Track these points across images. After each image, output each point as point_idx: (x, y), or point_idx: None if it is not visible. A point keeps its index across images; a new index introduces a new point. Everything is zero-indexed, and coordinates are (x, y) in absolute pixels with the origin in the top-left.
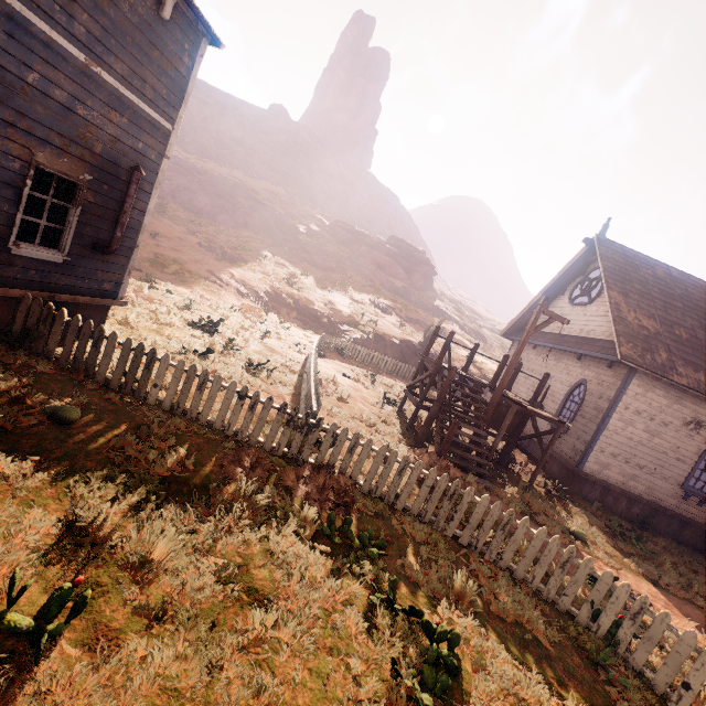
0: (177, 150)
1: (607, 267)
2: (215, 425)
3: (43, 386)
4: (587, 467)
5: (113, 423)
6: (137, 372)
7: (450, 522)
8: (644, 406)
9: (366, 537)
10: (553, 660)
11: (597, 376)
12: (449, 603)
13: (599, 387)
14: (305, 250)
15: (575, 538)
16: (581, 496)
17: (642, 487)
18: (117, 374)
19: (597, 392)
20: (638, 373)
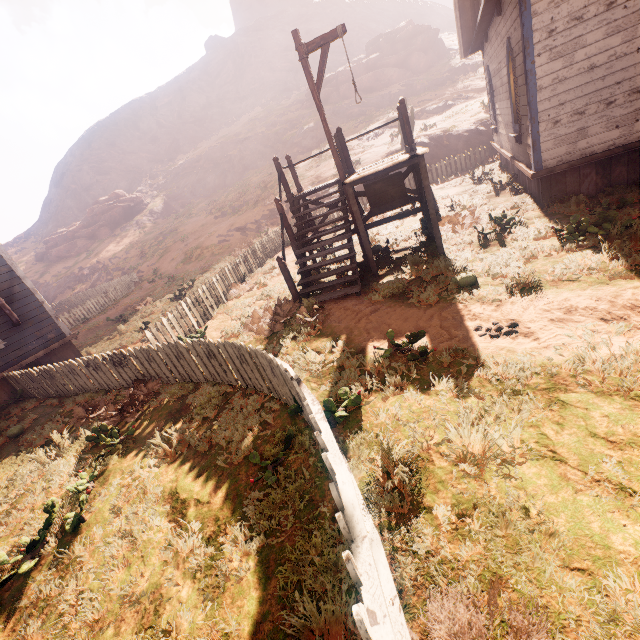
0: (180, 159)
1: None
2: (99, 388)
3: (24, 417)
4: (547, 159)
5: (43, 421)
6: (55, 383)
7: (227, 374)
8: None
9: (116, 433)
10: (216, 480)
11: (510, 21)
12: (153, 461)
13: (514, 36)
14: (293, 146)
15: (461, 288)
16: (566, 199)
17: None
18: (53, 389)
19: (516, 45)
20: None
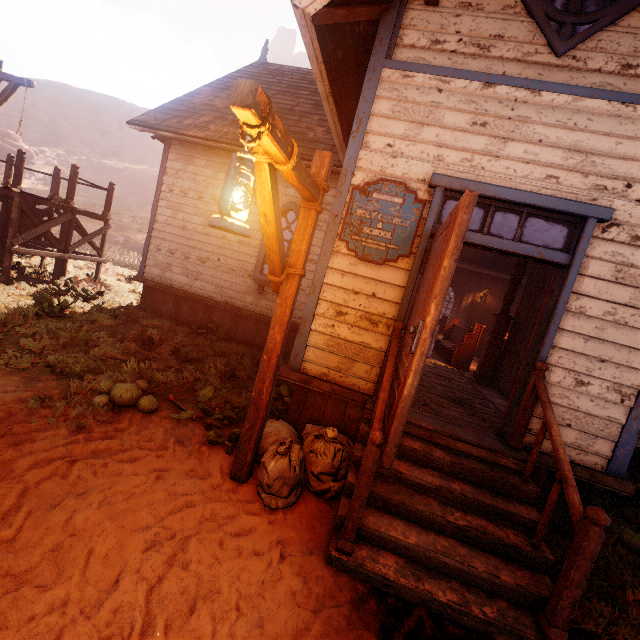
0: (111, 160)
1: (230, 76)
2: None
3: None
4: (148, 272)
5: None
6: None
7: None
8: (189, 183)
9: None
10: None
11: None
12: None
13: None
14: None
15: None
16: (149, 310)
17: (211, 286)
18: None
19: None
20: (173, 145)
